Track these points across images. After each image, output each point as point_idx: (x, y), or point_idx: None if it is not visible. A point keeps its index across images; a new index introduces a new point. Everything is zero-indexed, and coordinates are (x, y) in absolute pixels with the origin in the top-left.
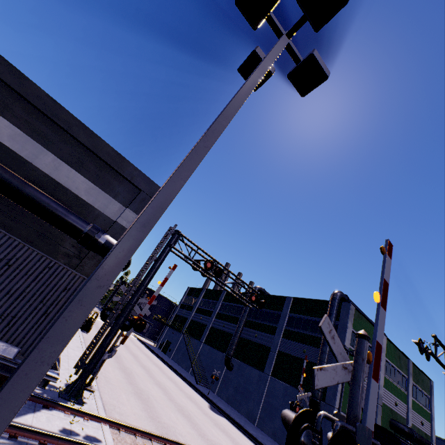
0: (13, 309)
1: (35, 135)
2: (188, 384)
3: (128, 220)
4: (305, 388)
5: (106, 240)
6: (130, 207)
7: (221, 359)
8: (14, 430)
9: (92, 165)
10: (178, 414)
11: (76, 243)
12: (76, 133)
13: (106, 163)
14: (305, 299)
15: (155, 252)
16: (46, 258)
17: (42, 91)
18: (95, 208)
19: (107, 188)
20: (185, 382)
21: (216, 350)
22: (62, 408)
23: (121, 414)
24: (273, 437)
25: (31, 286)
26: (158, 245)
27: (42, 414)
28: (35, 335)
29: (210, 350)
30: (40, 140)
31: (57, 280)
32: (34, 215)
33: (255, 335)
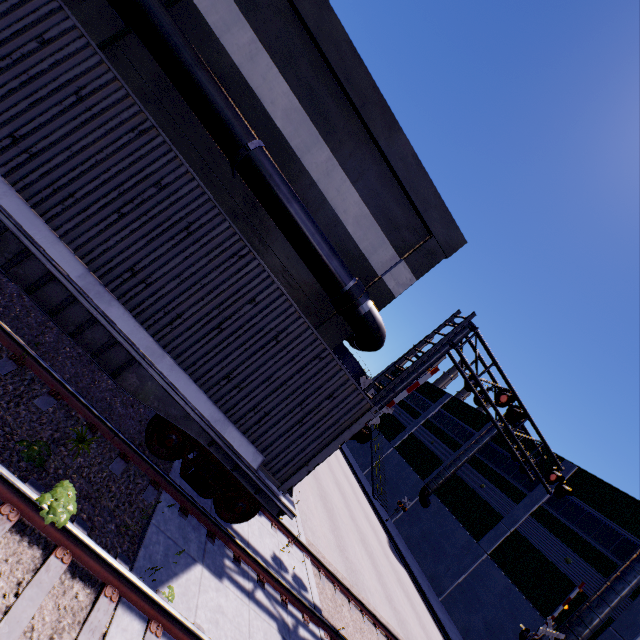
0: (268, 403)
1: (314, 114)
2: (364, 492)
3: (398, 280)
4: (547, 612)
5: (368, 309)
6: (407, 260)
7: (414, 483)
8: (238, 549)
9: (374, 177)
10: (362, 547)
11: (322, 296)
12: (370, 116)
13: (395, 176)
14: (605, 483)
15: (422, 344)
16: (320, 343)
17: (344, 33)
18: (359, 250)
19: (384, 219)
20: (361, 487)
21: (410, 468)
22: (270, 516)
23: (313, 532)
24: (463, 634)
25: (294, 378)
26: (431, 334)
27: (254, 520)
28: (282, 446)
29: (401, 463)
30: (319, 123)
31: (324, 379)
32: (285, 241)
33: (481, 484)
